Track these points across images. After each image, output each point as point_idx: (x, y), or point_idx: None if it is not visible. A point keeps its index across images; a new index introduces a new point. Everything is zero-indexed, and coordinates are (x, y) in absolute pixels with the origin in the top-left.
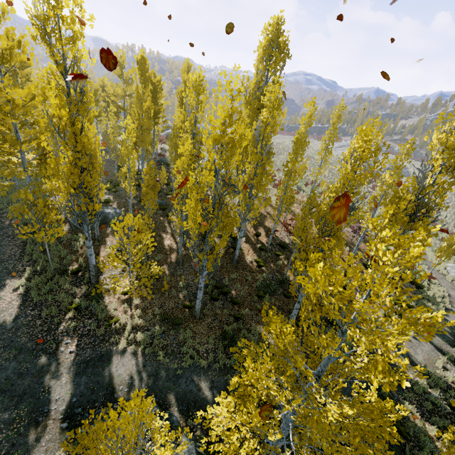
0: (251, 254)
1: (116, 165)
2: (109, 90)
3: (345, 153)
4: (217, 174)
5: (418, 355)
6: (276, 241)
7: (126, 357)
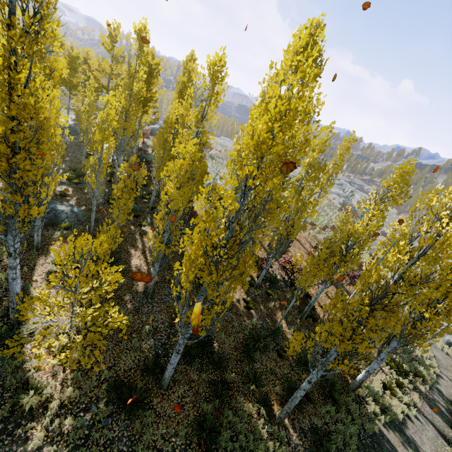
0: (238, 290)
1: (84, 151)
2: (93, 64)
3: (374, 192)
4: (243, 198)
5: (425, 445)
6: (266, 274)
7: None
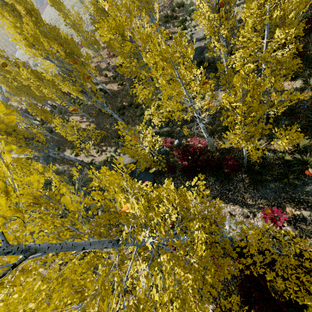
0: (114, 86)
1: None
2: None
3: None
4: (51, 61)
5: (200, 34)
6: (115, 68)
7: (123, 157)
